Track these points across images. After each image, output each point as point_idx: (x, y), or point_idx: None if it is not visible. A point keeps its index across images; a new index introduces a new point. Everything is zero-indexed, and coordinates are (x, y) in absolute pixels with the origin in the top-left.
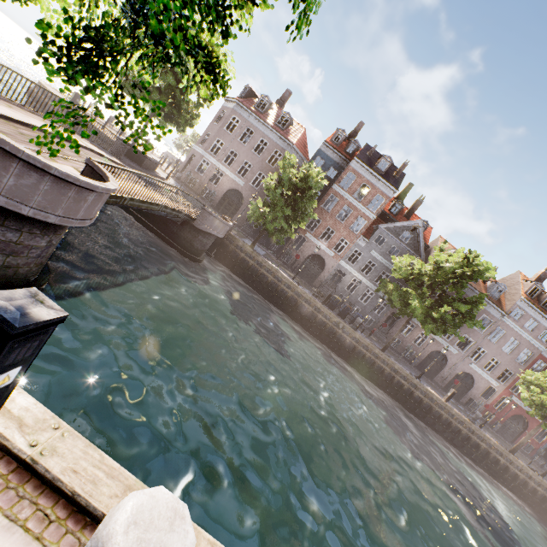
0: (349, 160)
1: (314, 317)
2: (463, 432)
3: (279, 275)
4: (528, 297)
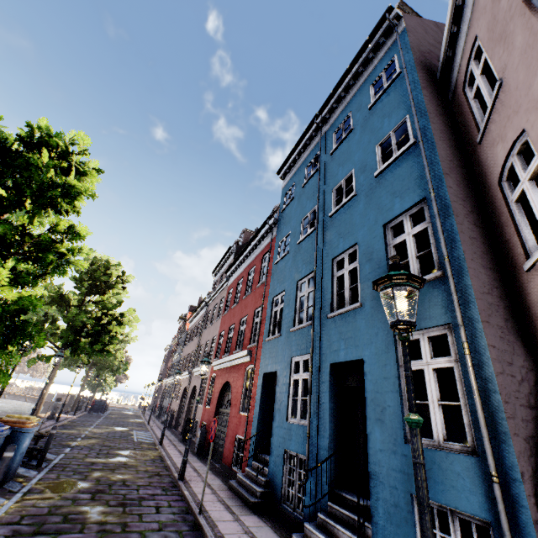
0: None
1: None
2: None
3: None
4: None
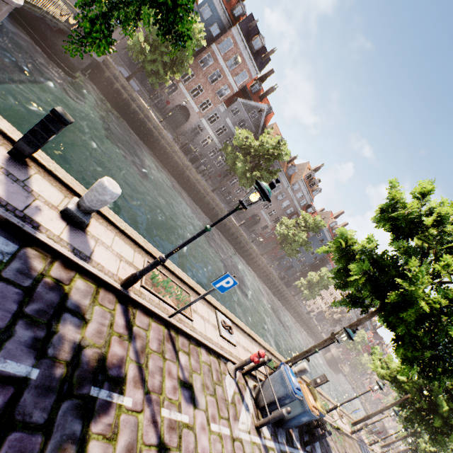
0: (232, 23)
1: (172, 157)
2: (242, 243)
3: (149, 115)
4: (305, 179)
